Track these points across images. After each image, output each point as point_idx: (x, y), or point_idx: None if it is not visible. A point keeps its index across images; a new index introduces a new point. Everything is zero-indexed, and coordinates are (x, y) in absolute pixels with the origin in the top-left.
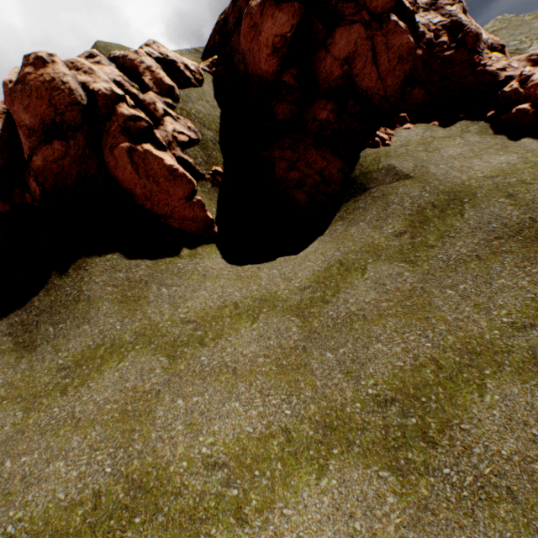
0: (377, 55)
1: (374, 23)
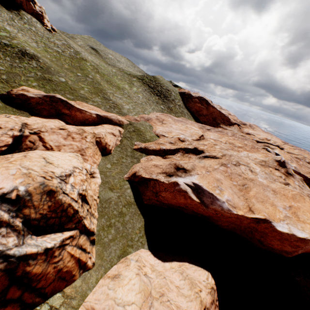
0: (28, 6)
1: (28, 1)
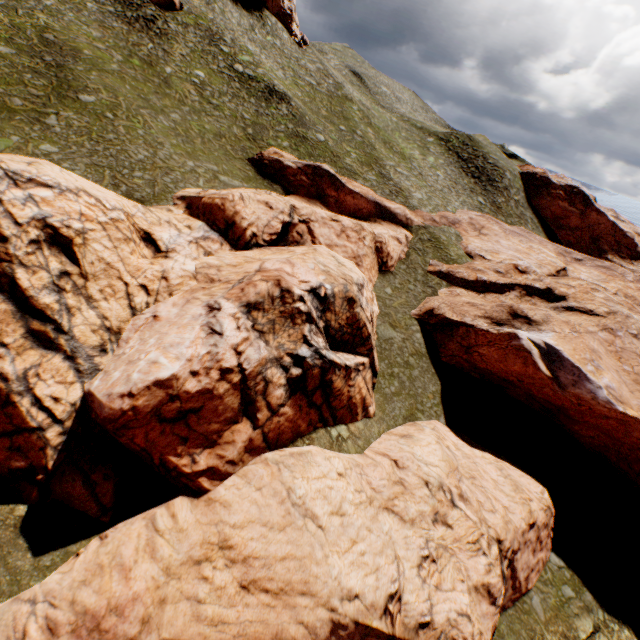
0: (273, 2)
1: None
